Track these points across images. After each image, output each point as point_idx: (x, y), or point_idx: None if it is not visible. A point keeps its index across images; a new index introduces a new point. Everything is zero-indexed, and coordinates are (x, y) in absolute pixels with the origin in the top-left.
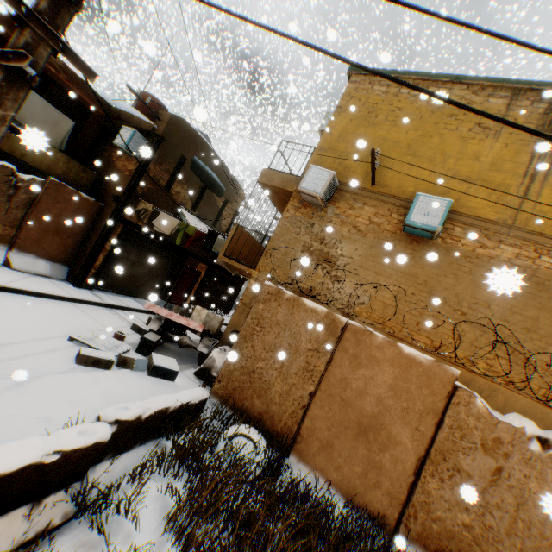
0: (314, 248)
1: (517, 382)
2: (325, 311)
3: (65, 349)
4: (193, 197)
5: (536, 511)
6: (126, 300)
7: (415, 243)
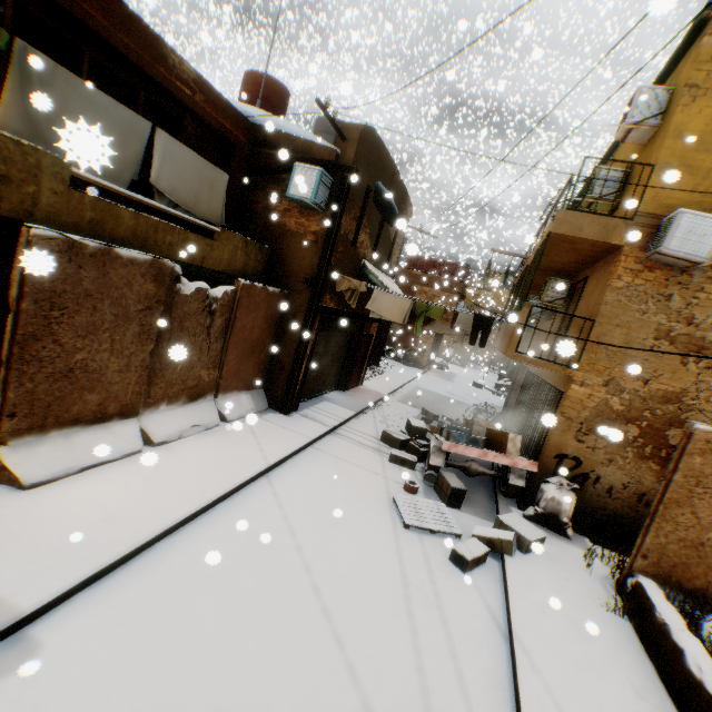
0: (675, 333)
1: None
2: None
3: (427, 550)
4: (372, 241)
5: None
6: (328, 408)
7: None
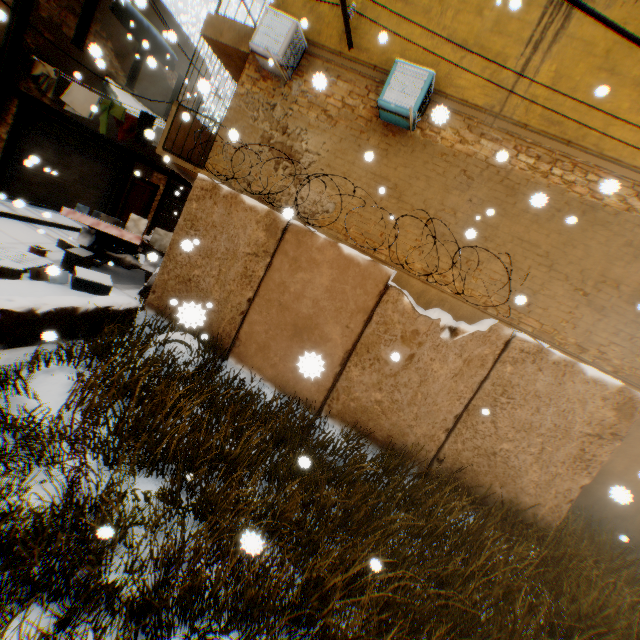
0: (275, 141)
1: (437, 274)
2: (266, 210)
3: None
4: (127, 67)
5: (435, 386)
6: (54, 215)
7: (391, 136)
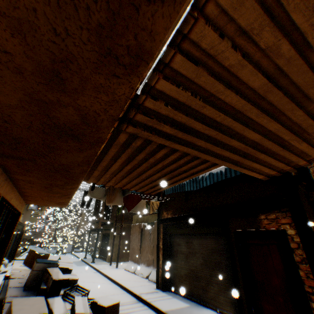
0: None
1: None
2: None
3: None
4: None
5: None
6: (172, 301)
7: None
